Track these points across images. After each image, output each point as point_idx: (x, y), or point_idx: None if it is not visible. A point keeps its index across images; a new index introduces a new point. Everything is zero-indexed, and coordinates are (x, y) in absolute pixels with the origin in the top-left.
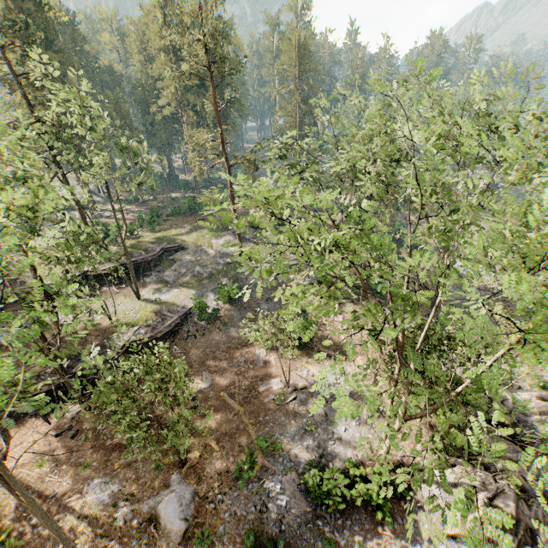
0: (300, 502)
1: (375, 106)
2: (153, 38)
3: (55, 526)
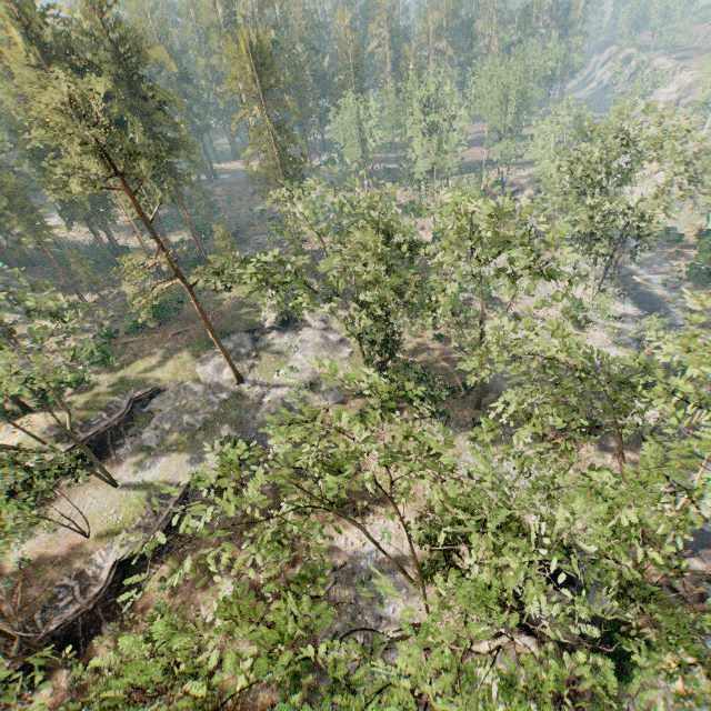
0: None
1: (362, 202)
2: (19, 71)
3: None
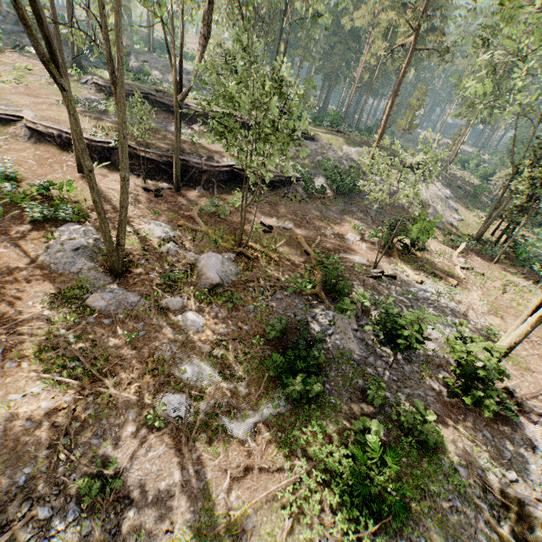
0: (350, 341)
1: None
2: None
3: (125, 132)
